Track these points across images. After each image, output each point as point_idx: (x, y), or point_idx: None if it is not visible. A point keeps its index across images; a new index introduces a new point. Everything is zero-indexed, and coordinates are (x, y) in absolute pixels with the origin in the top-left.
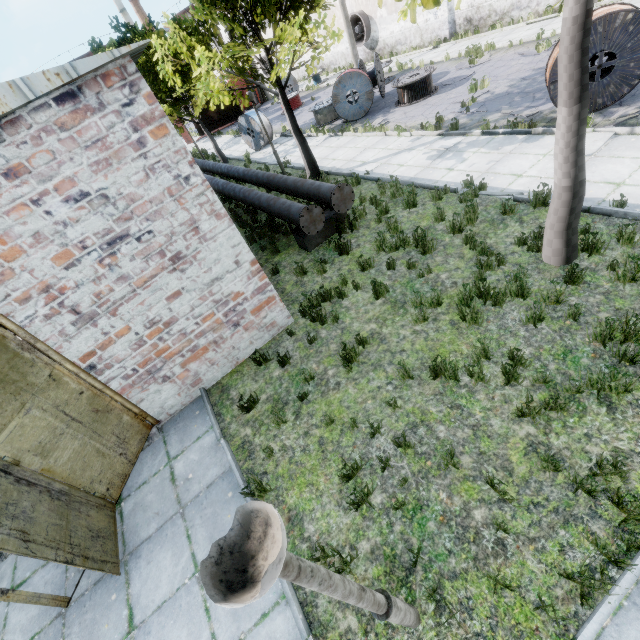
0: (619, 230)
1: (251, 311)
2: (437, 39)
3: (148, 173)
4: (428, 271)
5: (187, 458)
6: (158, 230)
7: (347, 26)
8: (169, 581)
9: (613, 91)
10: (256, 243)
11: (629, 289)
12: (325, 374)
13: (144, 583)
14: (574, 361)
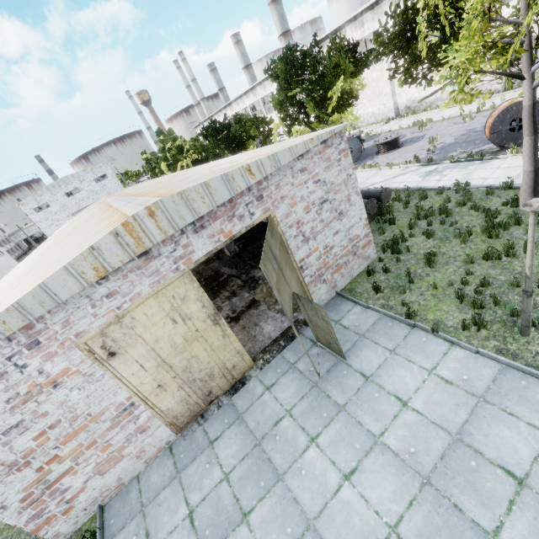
0: None
1: (361, 247)
2: (386, 118)
3: (339, 172)
4: (455, 223)
5: (348, 319)
6: (337, 199)
7: None
8: (377, 359)
9: None
10: None
11: None
12: (416, 272)
13: (361, 363)
14: None
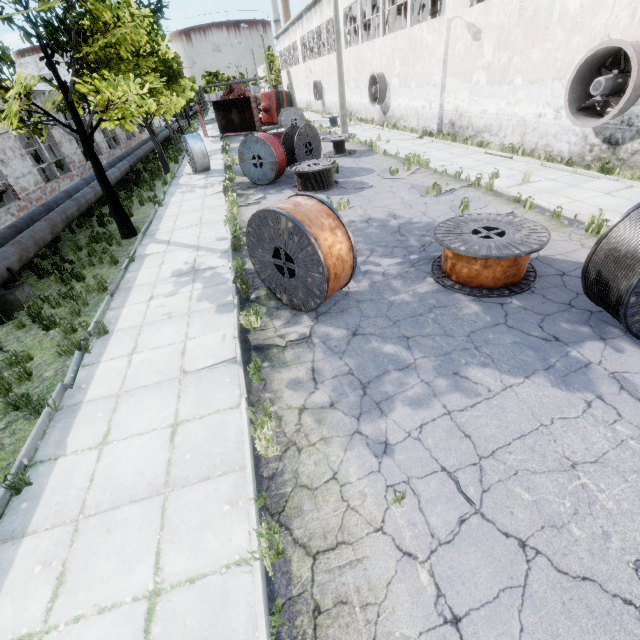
0: None
1: None
2: (428, 129)
3: None
4: None
5: None
6: None
7: (339, 85)
8: None
9: (303, 298)
10: None
11: None
12: None
13: None
14: None
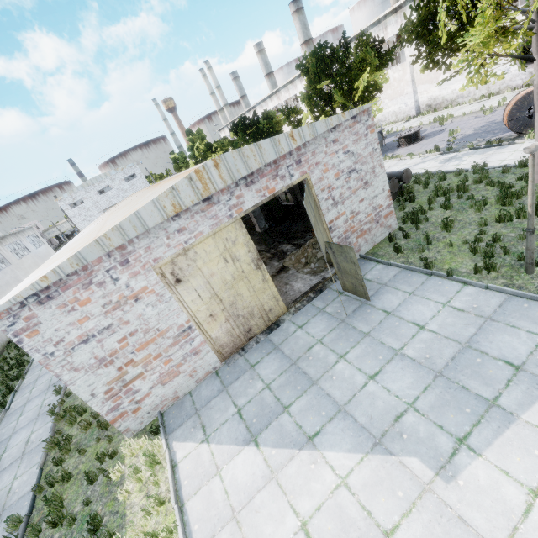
0: None
1: (383, 216)
2: (407, 117)
3: (366, 146)
4: (471, 197)
5: (371, 274)
6: (363, 169)
7: None
8: (397, 299)
9: None
10: None
11: None
12: (434, 236)
13: (383, 303)
14: None
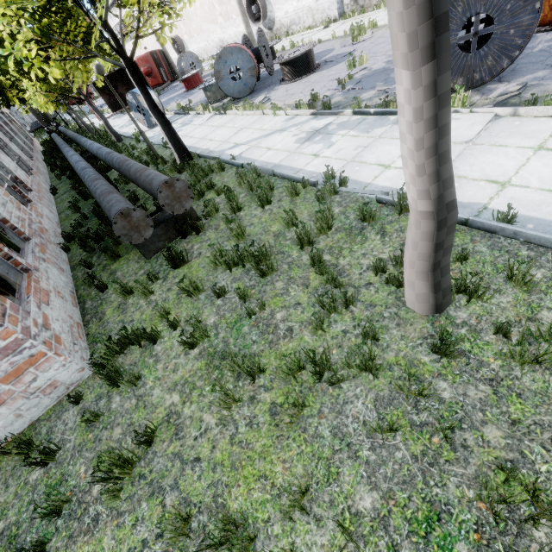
0: (509, 265)
1: (1, 379)
2: (328, 19)
3: None
4: (261, 306)
5: None
6: None
7: (239, 3)
8: None
9: (491, 64)
10: (104, 241)
11: (530, 377)
12: (88, 492)
13: None
14: (444, 547)
